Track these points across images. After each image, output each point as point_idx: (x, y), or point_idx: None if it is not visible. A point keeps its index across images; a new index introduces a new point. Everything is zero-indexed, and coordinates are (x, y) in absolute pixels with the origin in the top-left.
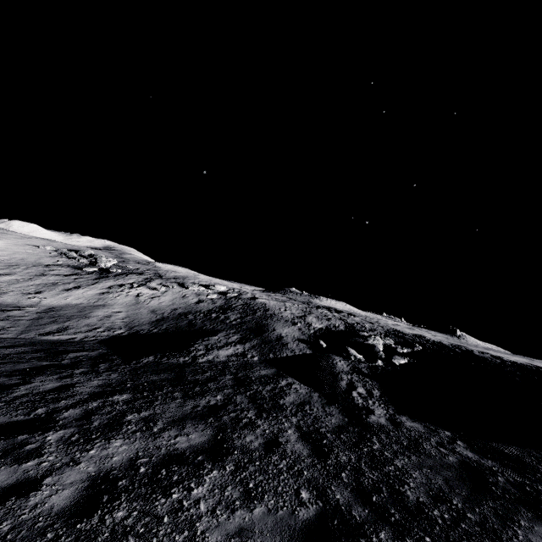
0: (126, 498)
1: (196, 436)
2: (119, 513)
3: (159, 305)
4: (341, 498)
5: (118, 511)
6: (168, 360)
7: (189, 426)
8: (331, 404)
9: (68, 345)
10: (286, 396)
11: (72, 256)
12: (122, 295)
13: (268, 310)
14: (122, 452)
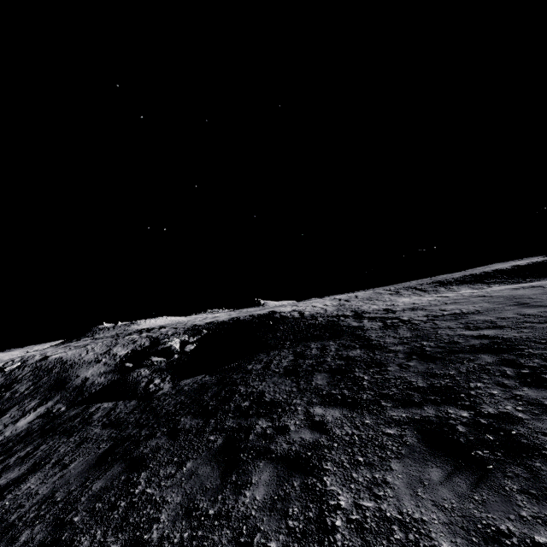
0: None
1: (14, 474)
2: None
3: None
4: (125, 433)
5: None
6: None
7: (5, 475)
8: (132, 400)
9: None
10: (95, 415)
11: None
12: None
13: (67, 362)
14: None
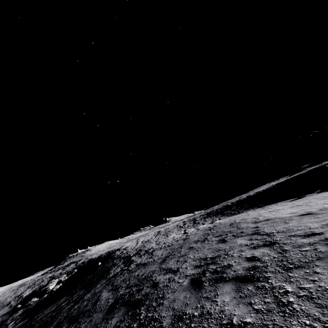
0: None
1: None
2: None
3: None
4: None
5: None
6: None
7: None
8: None
9: None
10: None
11: None
12: None
13: None
14: None
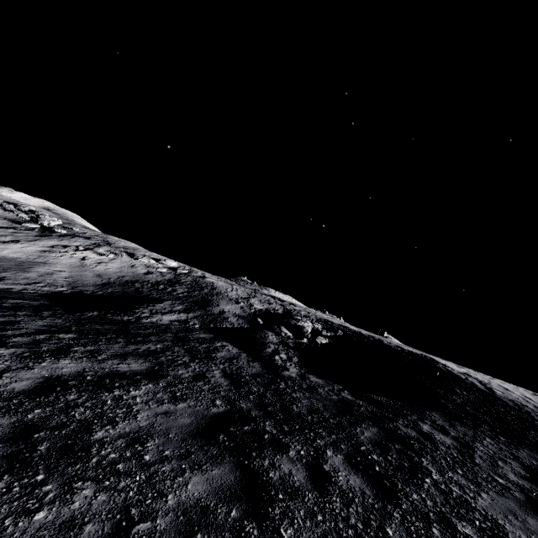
0: (76, 390)
1: (136, 365)
2: (71, 396)
3: (106, 270)
4: (245, 406)
5: (70, 395)
6: (112, 316)
7: (130, 359)
8: (255, 361)
9: (6, 293)
10: (219, 352)
11: (10, 208)
12: (66, 256)
13: (216, 289)
14: (71, 367)
